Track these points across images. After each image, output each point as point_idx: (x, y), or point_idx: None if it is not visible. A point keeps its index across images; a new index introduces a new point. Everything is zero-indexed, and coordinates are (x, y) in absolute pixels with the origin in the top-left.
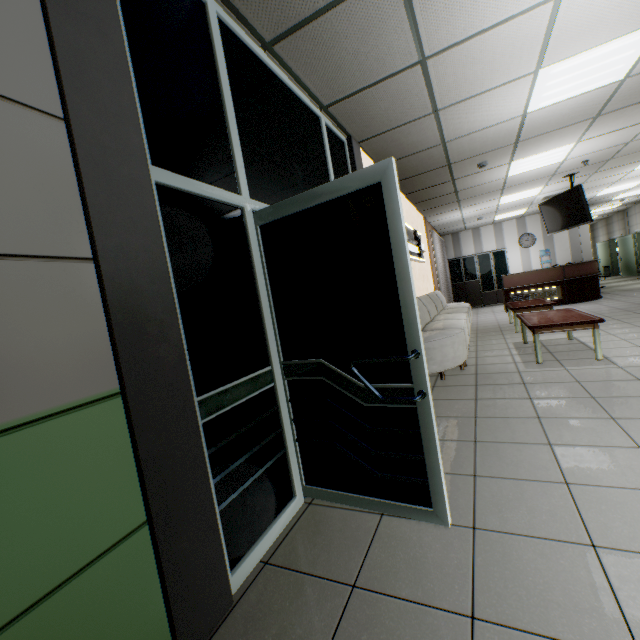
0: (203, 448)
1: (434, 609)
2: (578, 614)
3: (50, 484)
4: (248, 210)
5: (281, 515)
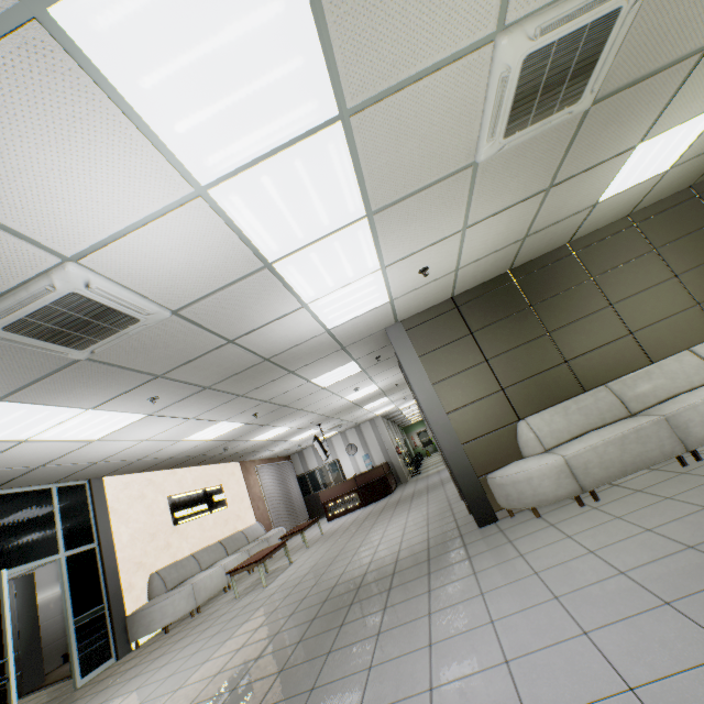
0: None
1: None
2: None
3: None
4: None
5: None
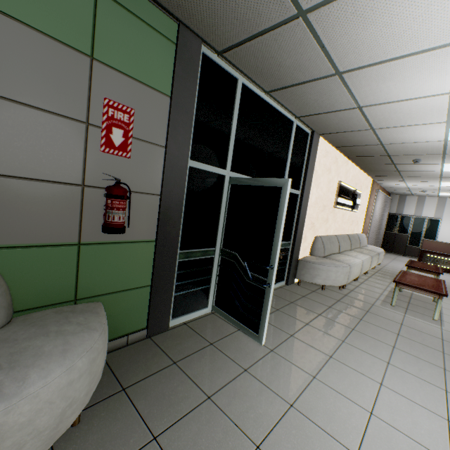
0: (175, 270)
1: (234, 362)
2: (283, 387)
3: (130, 261)
4: (227, 177)
5: (198, 311)
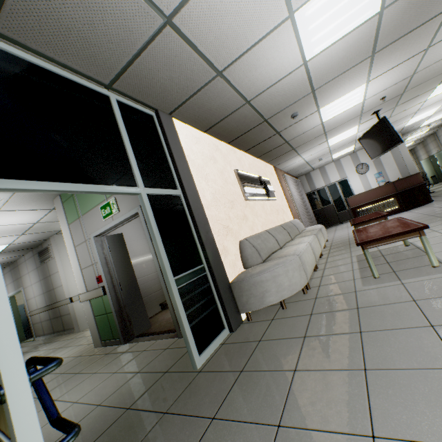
0: None
1: None
2: None
3: None
4: None
5: None
